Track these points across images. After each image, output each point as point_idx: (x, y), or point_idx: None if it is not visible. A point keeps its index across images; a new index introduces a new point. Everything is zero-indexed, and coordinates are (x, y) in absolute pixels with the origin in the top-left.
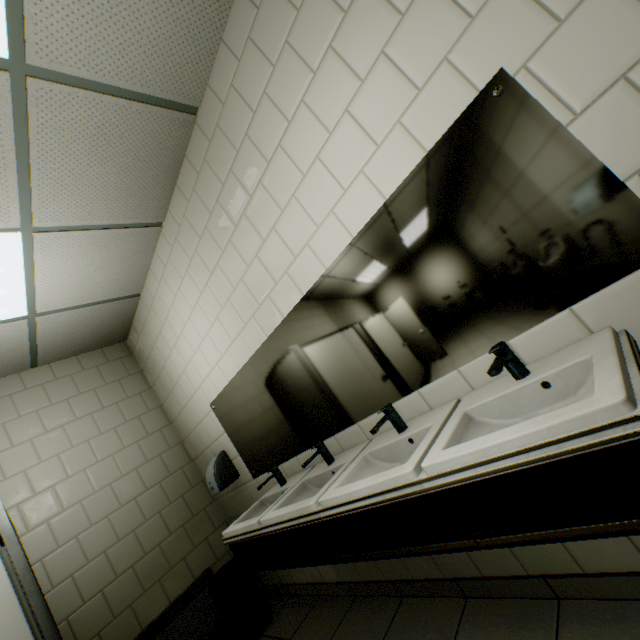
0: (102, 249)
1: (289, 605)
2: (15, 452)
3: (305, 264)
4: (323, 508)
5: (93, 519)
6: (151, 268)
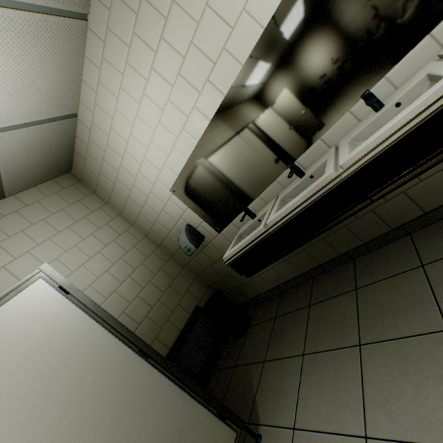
0: (38, 44)
1: (260, 307)
2: (20, 263)
3: None
4: (346, 168)
5: (105, 295)
6: (83, 80)
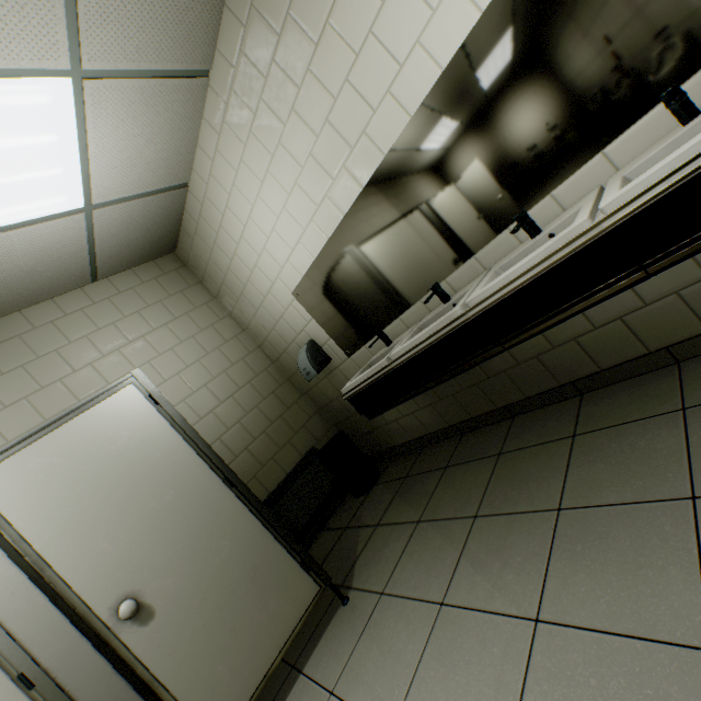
0: (151, 111)
1: (394, 462)
2: (108, 361)
3: (414, 72)
4: (472, 307)
5: (200, 414)
6: (199, 144)
